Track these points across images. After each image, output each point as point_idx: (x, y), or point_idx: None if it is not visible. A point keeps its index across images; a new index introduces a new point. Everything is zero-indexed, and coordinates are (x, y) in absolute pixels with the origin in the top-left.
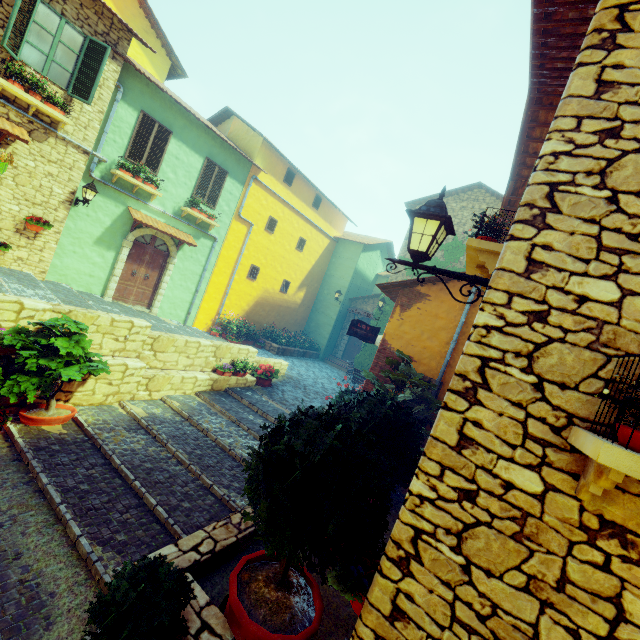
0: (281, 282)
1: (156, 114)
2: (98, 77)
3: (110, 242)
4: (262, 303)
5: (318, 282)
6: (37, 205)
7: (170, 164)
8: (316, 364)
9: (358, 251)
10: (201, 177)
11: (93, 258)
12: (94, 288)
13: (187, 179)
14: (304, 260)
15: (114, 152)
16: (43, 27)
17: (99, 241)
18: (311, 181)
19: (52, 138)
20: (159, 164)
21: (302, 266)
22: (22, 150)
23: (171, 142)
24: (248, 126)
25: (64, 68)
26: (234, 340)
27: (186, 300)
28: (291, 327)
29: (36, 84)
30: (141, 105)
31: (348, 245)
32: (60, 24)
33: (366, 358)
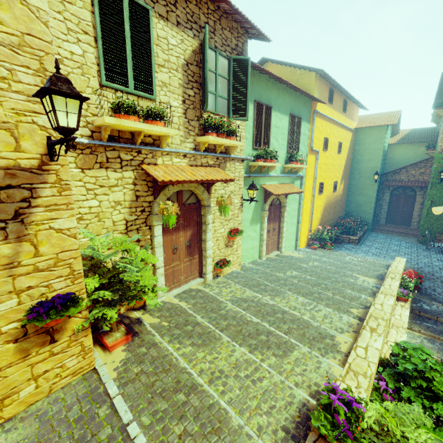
0: (332, 185)
1: (261, 97)
2: (248, 91)
3: (256, 218)
4: (326, 207)
5: (348, 171)
6: (230, 220)
7: (273, 135)
8: (378, 238)
9: (382, 133)
10: (289, 133)
11: (251, 235)
12: (255, 255)
13: (282, 140)
14: (341, 159)
15: (247, 147)
16: (209, 69)
17: (251, 221)
18: (347, 91)
19: (227, 163)
20: (269, 139)
21: (340, 164)
22: (217, 184)
23: (271, 116)
24: (290, 67)
25: (223, 98)
26: (330, 247)
27: (293, 232)
28: (339, 214)
29: (221, 125)
30: (253, 96)
31: (369, 130)
32: (216, 58)
33: (432, 223)
